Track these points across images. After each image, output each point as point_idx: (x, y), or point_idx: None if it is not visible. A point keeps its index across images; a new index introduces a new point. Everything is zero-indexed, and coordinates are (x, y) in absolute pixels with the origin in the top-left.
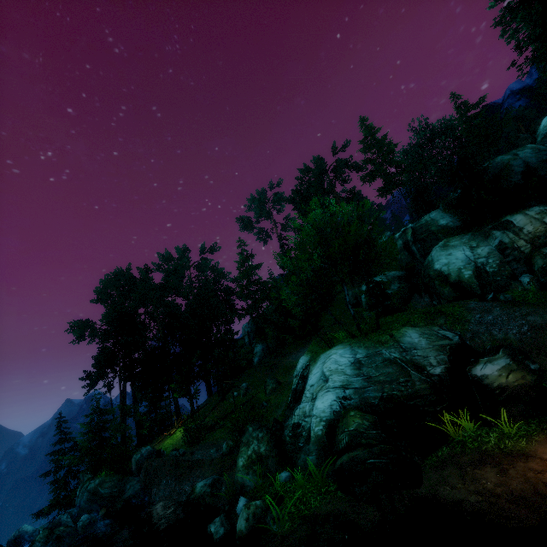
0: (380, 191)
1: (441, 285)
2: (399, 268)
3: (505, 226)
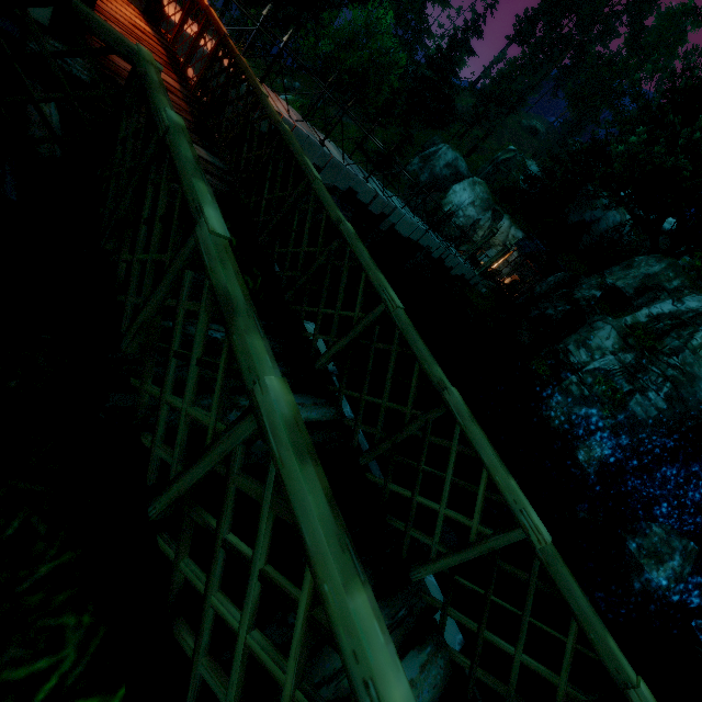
0: (569, 93)
1: (438, 198)
2: (474, 170)
3: (497, 218)
